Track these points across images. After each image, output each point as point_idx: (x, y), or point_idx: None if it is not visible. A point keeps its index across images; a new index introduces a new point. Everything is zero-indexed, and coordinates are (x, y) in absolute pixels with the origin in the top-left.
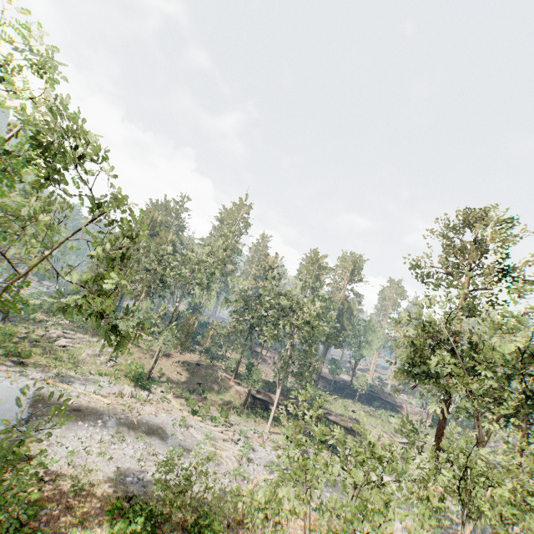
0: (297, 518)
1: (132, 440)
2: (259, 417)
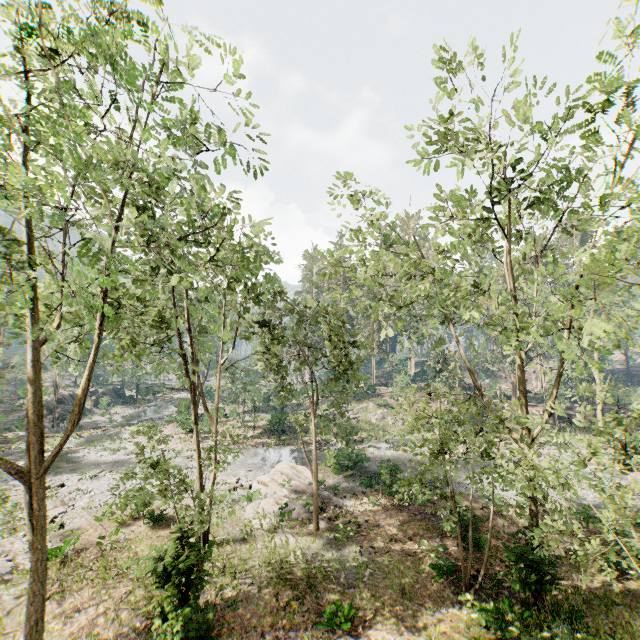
0: None
1: None
2: (573, 431)
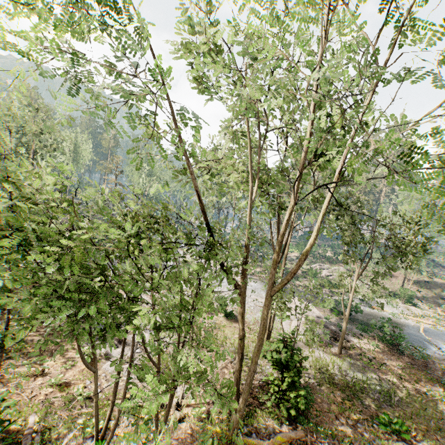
0: None
1: None
2: None
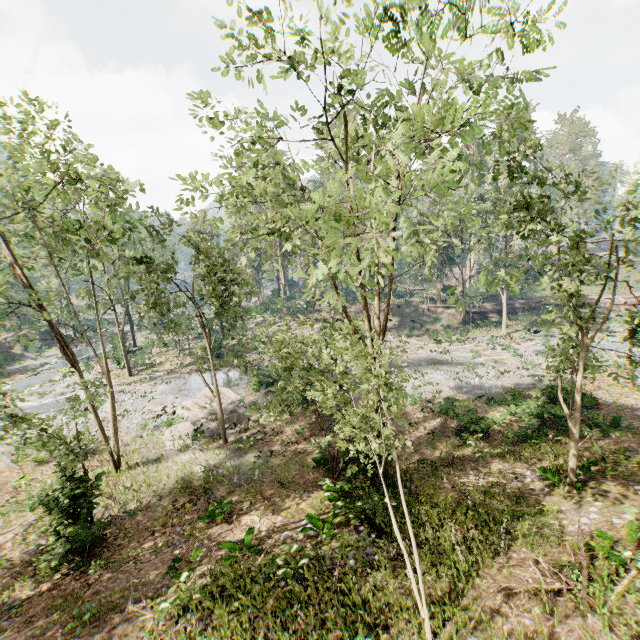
0: (601, 374)
1: (429, 371)
2: (485, 327)
